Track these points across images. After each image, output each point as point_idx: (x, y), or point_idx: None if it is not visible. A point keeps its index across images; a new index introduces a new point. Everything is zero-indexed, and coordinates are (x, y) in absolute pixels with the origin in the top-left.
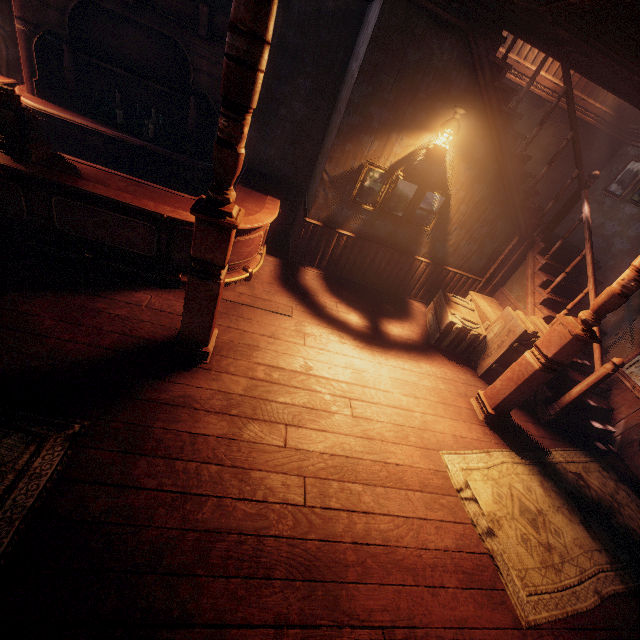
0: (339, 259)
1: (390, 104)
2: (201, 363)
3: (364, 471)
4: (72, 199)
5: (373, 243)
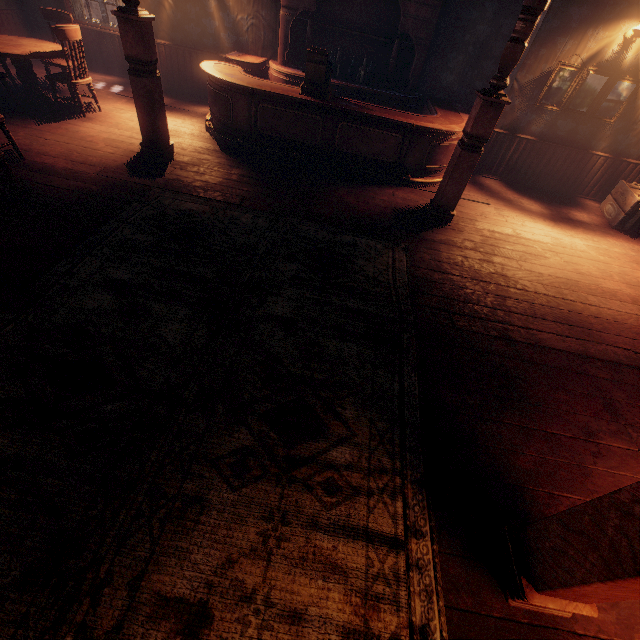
0: (515, 164)
1: (590, 1)
2: (446, 225)
3: (584, 287)
4: (351, 123)
5: (551, 143)
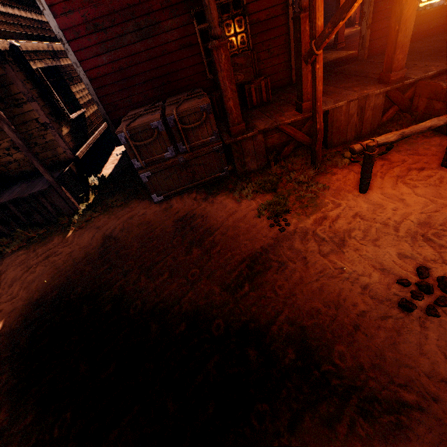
0: None
1: None
2: None
3: None
4: None
5: None
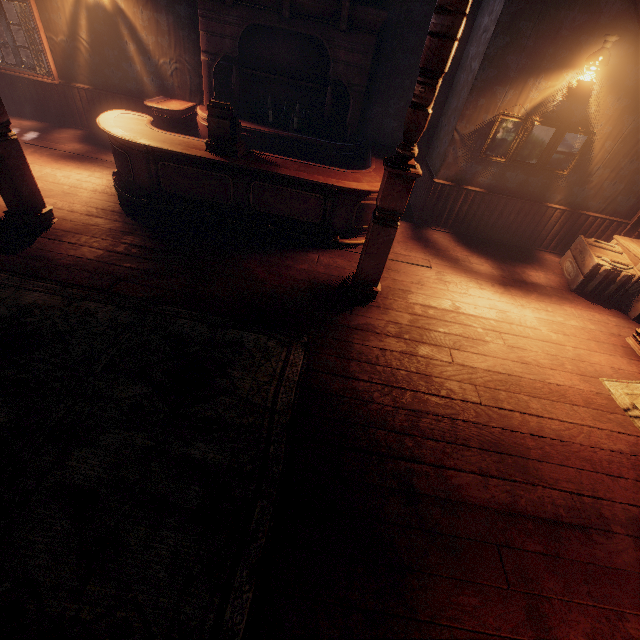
0: (465, 216)
1: (528, 49)
2: (371, 302)
3: (527, 386)
4: (264, 182)
5: (502, 196)
